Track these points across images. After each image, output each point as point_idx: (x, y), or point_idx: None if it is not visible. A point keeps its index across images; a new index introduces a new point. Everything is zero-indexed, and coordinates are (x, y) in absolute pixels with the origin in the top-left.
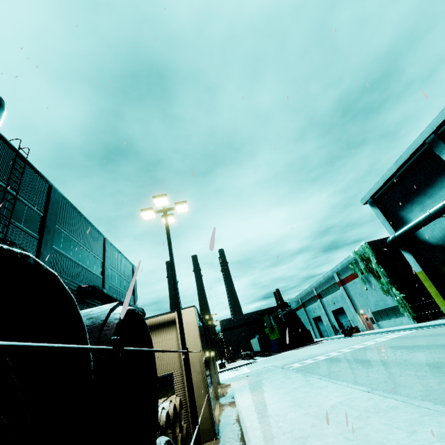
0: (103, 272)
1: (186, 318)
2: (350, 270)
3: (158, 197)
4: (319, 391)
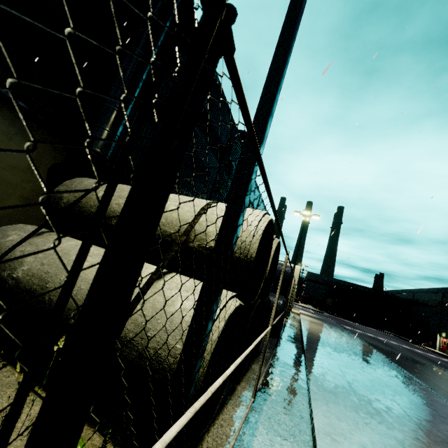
0: None
1: (295, 269)
2: None
3: (305, 211)
4: (343, 332)
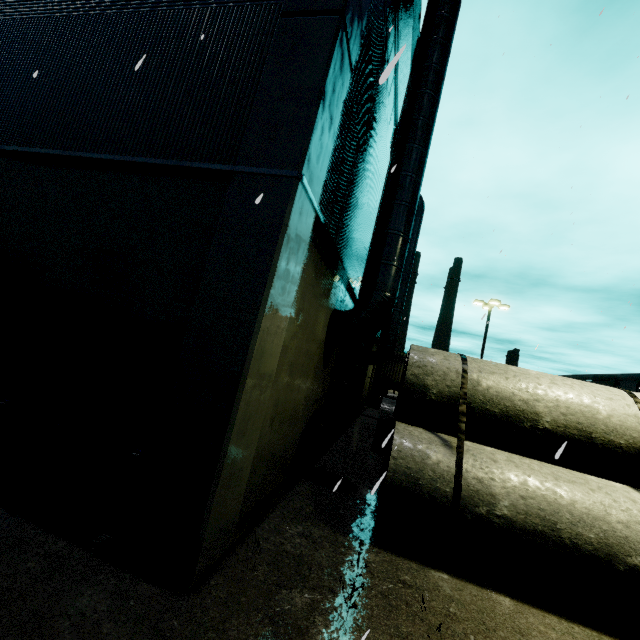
0: None
1: None
2: (635, 388)
3: (494, 301)
4: None
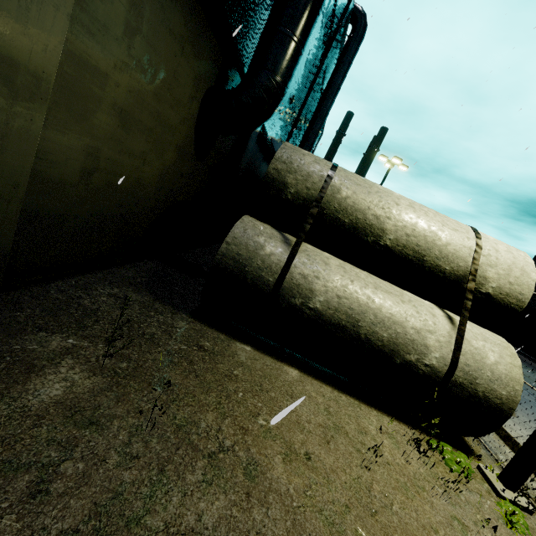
0: None
1: None
2: None
3: (397, 159)
4: None
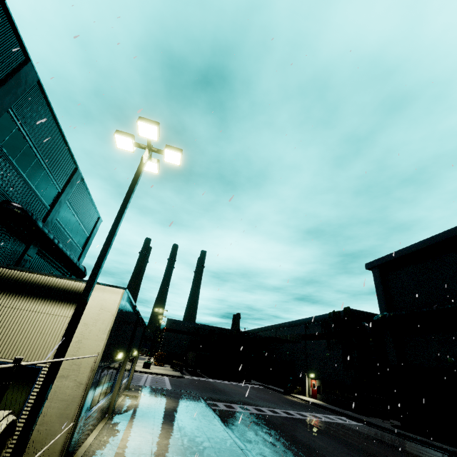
0: (54, 203)
1: (105, 299)
2: (321, 329)
3: (145, 121)
4: None
